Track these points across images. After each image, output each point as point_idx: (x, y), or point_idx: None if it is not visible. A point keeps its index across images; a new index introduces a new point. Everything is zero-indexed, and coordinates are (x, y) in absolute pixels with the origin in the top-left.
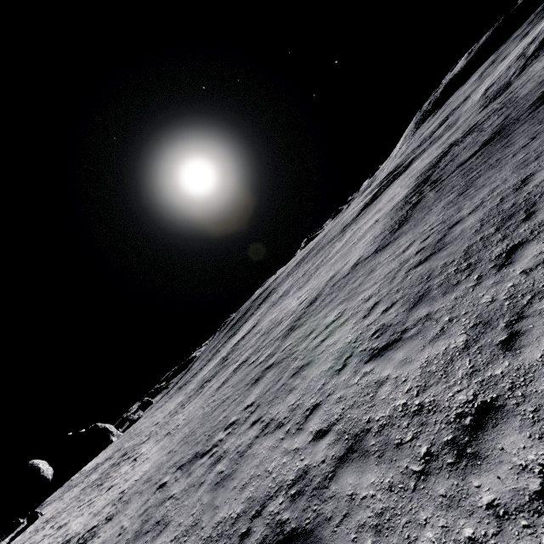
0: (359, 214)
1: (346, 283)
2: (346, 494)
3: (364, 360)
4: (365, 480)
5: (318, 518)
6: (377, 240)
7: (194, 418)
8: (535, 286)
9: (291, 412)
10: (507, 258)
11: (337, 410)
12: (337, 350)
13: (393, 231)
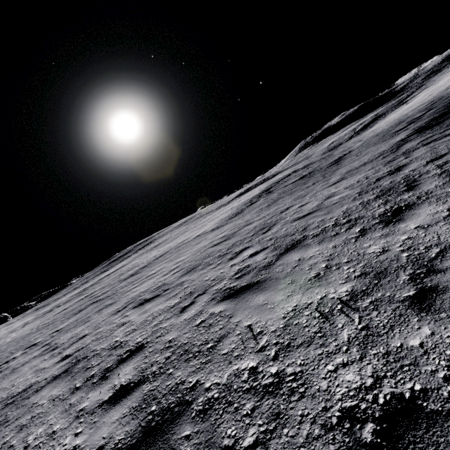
0: (233, 199)
1: (183, 248)
2: (33, 403)
3: (133, 306)
4: (51, 393)
5: (3, 421)
6: (220, 221)
7: (19, 337)
8: (226, 275)
9: (69, 339)
10: (237, 254)
11: (89, 340)
12: (132, 296)
13: (230, 218)
